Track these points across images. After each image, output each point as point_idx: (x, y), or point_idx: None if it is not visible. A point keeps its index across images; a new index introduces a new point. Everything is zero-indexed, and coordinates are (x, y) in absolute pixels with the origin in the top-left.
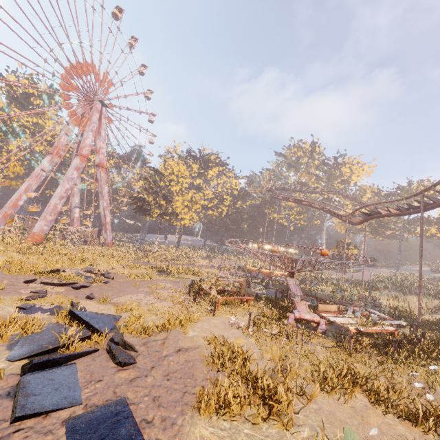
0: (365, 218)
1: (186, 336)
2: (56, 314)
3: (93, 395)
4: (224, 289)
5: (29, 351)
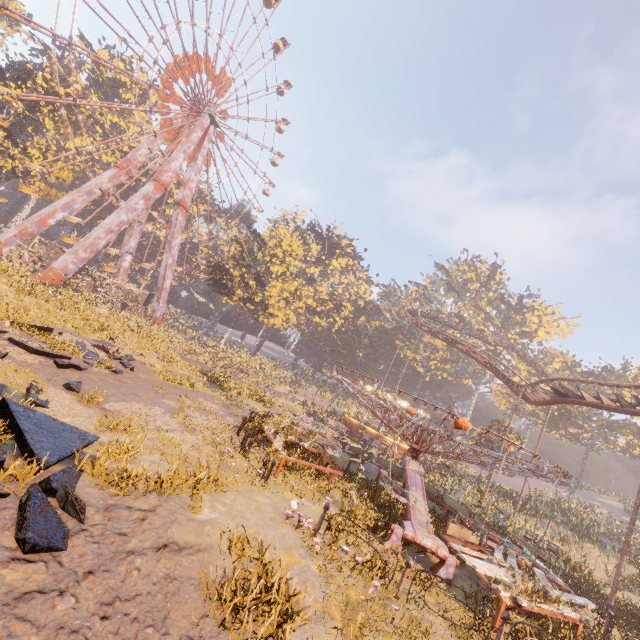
0: (553, 399)
1: (193, 517)
2: None
3: None
4: (298, 443)
5: None
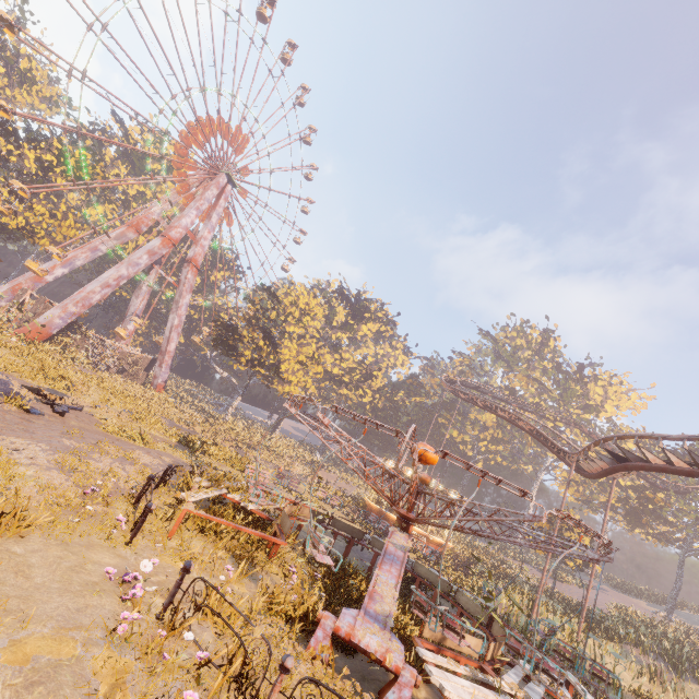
0: (612, 466)
1: None
2: None
3: None
4: (241, 504)
5: None
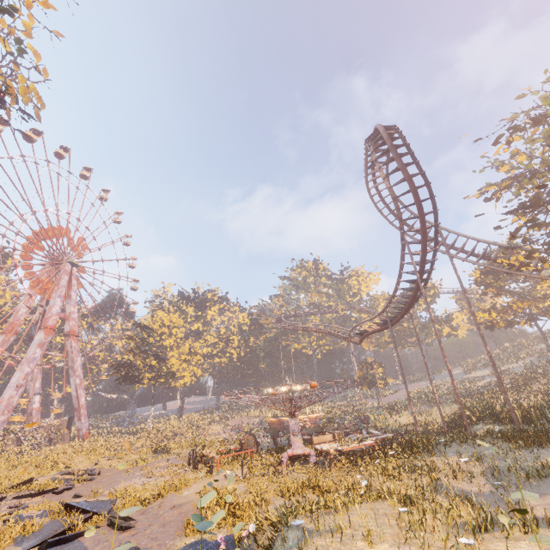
0: (360, 338)
1: (181, 496)
2: (48, 515)
3: (103, 548)
4: (227, 449)
5: (39, 540)
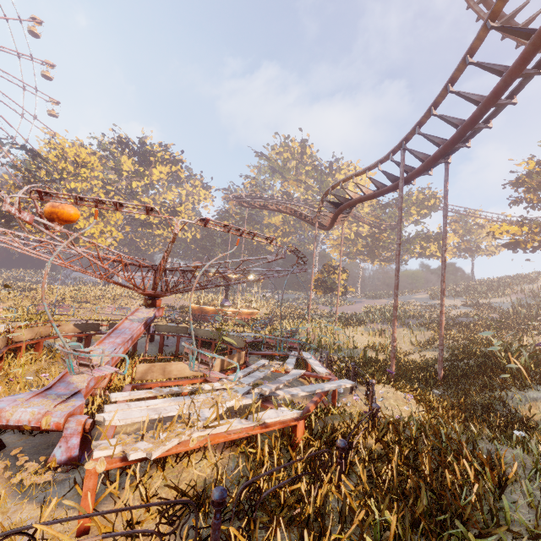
0: (334, 213)
1: None
2: None
3: None
4: None
5: None
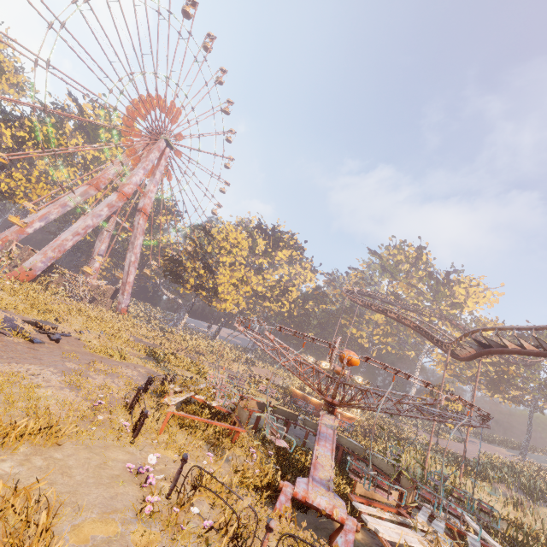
0: (478, 351)
1: None
2: None
3: None
4: (206, 402)
5: None
